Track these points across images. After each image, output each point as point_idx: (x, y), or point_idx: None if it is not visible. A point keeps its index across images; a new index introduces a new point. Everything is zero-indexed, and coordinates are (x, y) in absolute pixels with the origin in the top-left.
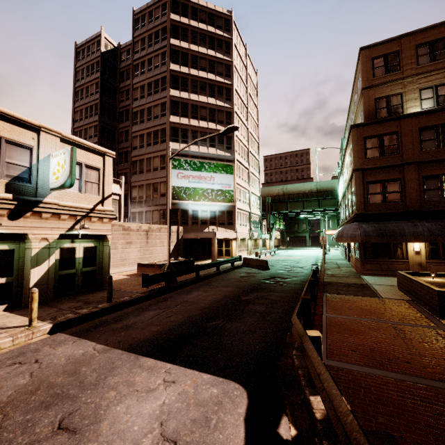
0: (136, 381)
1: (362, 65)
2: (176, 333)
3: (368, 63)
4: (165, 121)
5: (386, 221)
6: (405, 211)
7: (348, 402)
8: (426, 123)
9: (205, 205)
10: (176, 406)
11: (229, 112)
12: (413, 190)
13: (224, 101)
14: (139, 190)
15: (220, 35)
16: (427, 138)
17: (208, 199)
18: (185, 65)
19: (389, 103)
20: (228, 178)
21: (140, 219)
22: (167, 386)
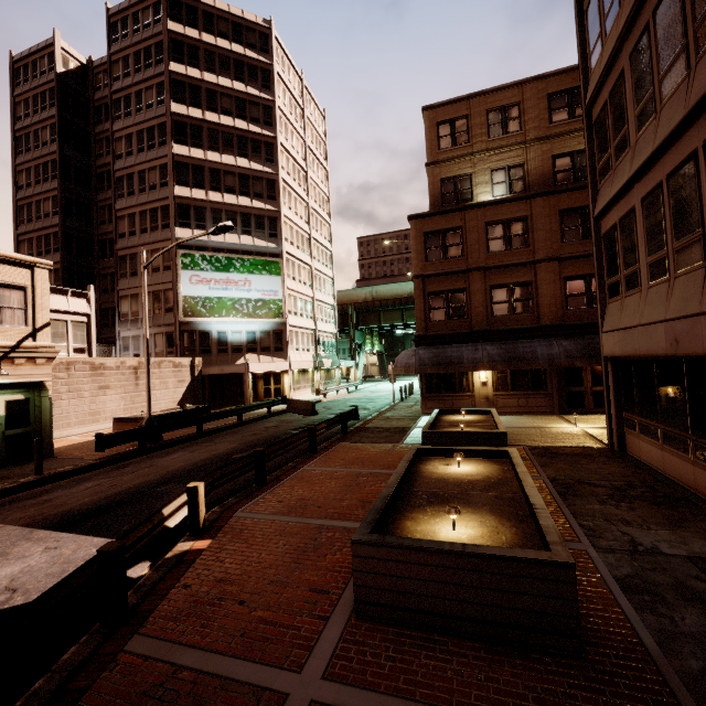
0: (13, 551)
1: (425, 131)
2: (103, 503)
3: (432, 130)
4: (167, 194)
5: (450, 344)
6: (471, 330)
7: (210, 544)
8: (493, 217)
9: (238, 323)
10: (40, 566)
11: (271, 181)
12: (479, 303)
13: (263, 163)
14: (132, 303)
15: (253, 58)
16: (494, 237)
17: (243, 314)
18: (196, 106)
19: (457, 187)
20: (273, 281)
21: (136, 347)
22: (46, 552)
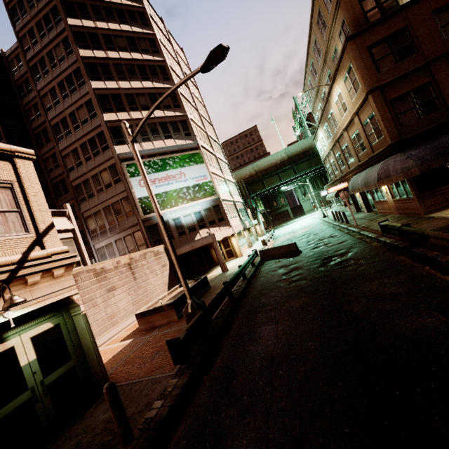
0: None
1: None
2: None
3: None
4: (98, 122)
5: (432, 139)
6: None
7: None
8: (438, 3)
9: (185, 208)
10: None
11: (172, 94)
12: None
13: (162, 81)
14: (96, 219)
15: (129, 5)
16: (446, 22)
17: (187, 199)
18: (98, 48)
19: (378, 0)
20: (200, 168)
21: (112, 253)
22: None
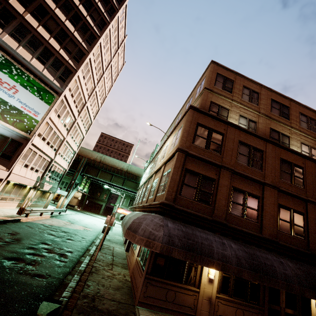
0: None
1: (210, 72)
2: None
3: (214, 74)
4: None
5: (191, 225)
6: (212, 218)
7: None
8: (244, 139)
9: None
10: None
11: (82, 52)
12: (223, 197)
13: (83, 39)
14: None
15: None
16: (242, 152)
17: None
18: None
19: (219, 111)
20: (40, 104)
21: None
22: None
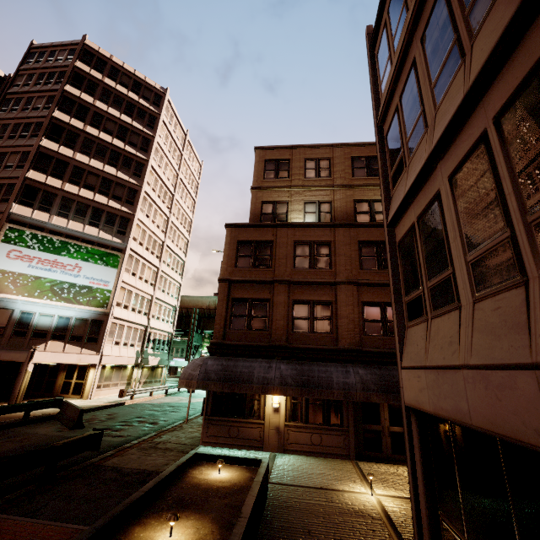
0: None
1: (255, 163)
2: None
3: (260, 163)
4: (18, 174)
5: (245, 357)
6: (269, 344)
7: None
8: (301, 237)
9: (51, 306)
10: None
11: (134, 190)
12: (281, 316)
13: (130, 175)
14: None
15: (145, 106)
16: (301, 254)
17: (60, 297)
18: (80, 119)
19: (275, 210)
20: (107, 272)
21: None
22: None
